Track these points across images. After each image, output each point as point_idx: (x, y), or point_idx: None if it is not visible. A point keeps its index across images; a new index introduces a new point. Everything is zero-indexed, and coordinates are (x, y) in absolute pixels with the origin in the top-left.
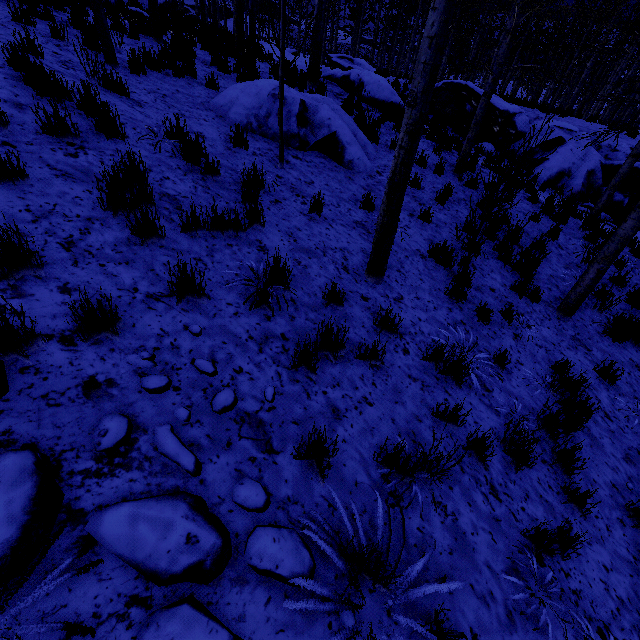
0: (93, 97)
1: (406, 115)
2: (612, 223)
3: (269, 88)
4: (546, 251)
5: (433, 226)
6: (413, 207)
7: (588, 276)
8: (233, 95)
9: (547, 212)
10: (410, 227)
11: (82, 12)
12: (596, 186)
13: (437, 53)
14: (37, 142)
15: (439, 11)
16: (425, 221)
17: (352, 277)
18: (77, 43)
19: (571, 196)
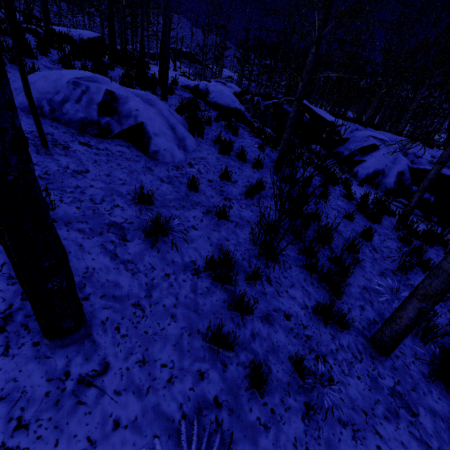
0: None
1: None
2: (422, 218)
3: (71, 76)
4: (358, 258)
5: (231, 225)
6: (215, 202)
7: (407, 313)
8: (32, 79)
9: (361, 210)
10: (197, 228)
11: None
12: (406, 184)
13: None
14: None
15: None
16: (222, 219)
17: (3, 340)
18: None
19: (386, 191)
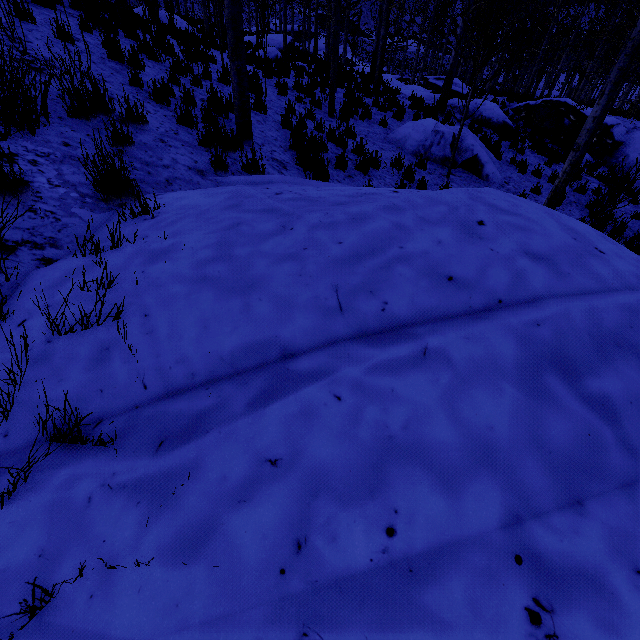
0: (362, 146)
1: (571, 155)
2: None
3: (432, 126)
4: None
5: None
6: None
7: None
8: (406, 132)
9: None
10: None
11: (285, 76)
12: None
13: (596, 125)
14: (356, 174)
15: (601, 106)
16: None
17: None
18: (307, 104)
19: None
